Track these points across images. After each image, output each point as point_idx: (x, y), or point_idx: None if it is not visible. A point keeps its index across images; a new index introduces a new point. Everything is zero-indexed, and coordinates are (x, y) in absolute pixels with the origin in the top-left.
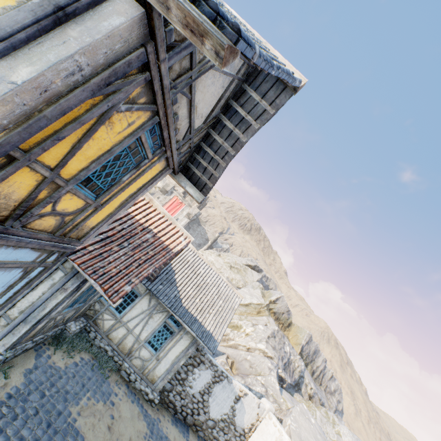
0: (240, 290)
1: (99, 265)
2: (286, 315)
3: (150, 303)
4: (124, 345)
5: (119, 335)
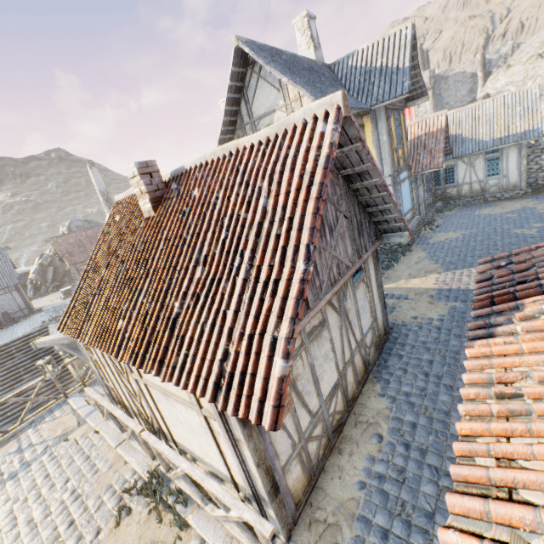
0: None
1: (420, 167)
2: None
3: (464, 162)
4: (474, 191)
5: (466, 190)
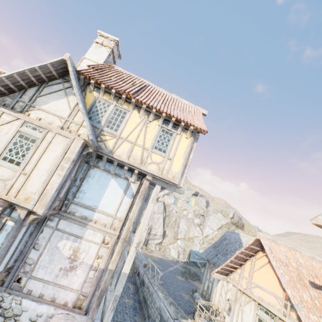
0: (210, 219)
1: None
2: (240, 221)
3: None
4: None
5: None
